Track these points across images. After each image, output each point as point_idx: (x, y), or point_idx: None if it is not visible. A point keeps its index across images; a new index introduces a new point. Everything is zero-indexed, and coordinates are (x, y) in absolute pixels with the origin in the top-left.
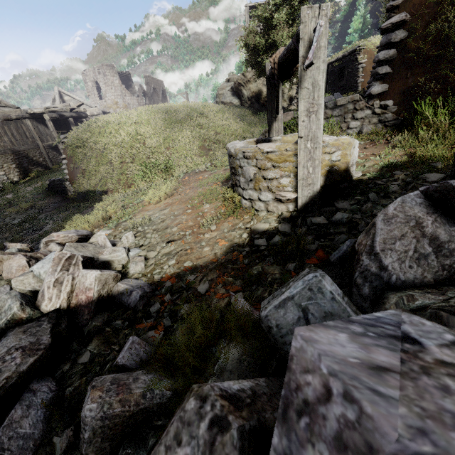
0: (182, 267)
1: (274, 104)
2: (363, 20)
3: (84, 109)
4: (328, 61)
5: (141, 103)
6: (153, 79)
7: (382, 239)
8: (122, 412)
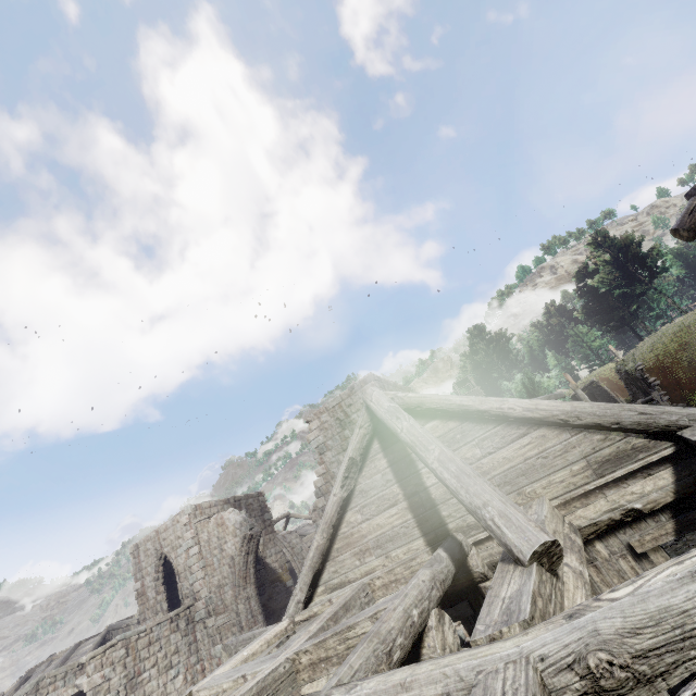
0: None
1: None
2: (556, 358)
3: None
4: (571, 393)
5: None
6: None
7: None
8: None
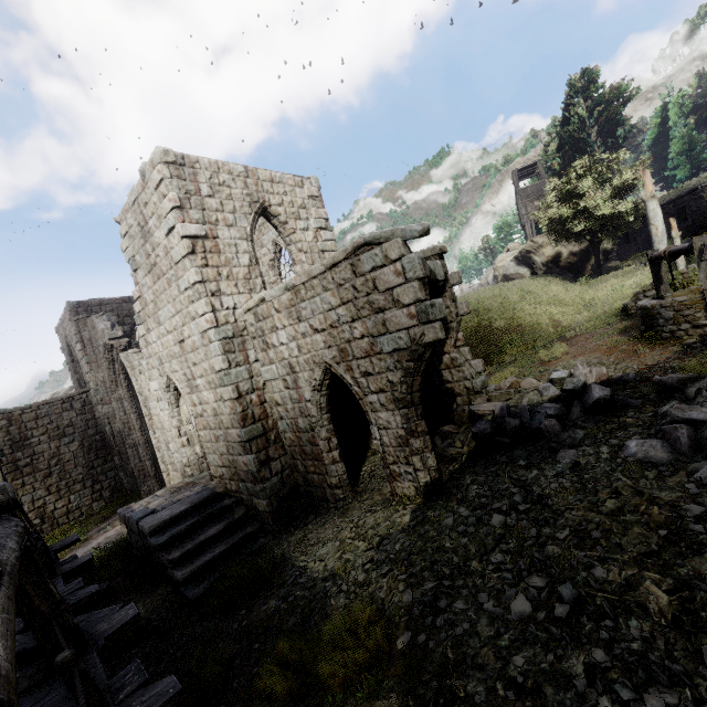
0: (646, 366)
1: (658, 274)
2: (688, 140)
3: None
4: None
5: None
6: None
7: None
8: (682, 377)
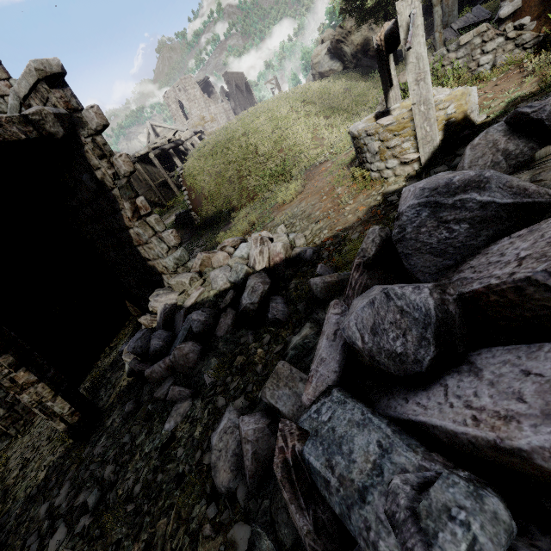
0: (334, 232)
1: (386, 74)
2: None
3: (179, 136)
4: None
5: (227, 108)
6: (232, 74)
7: (469, 161)
8: (331, 281)
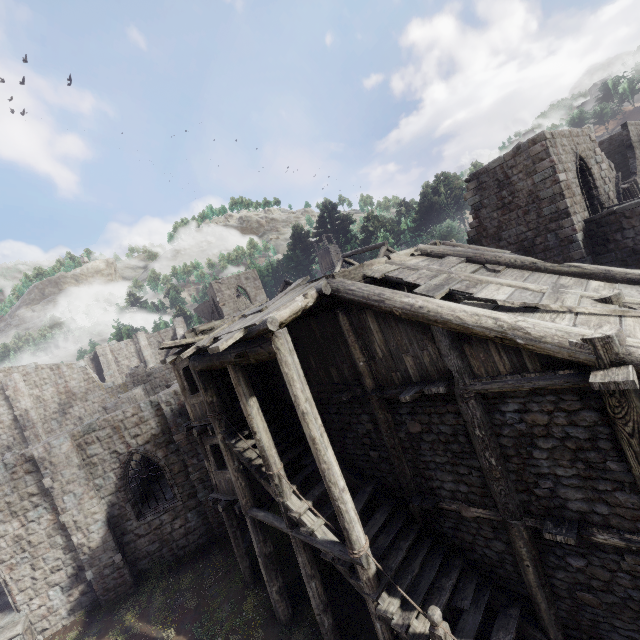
0: None
1: None
2: None
3: None
4: None
5: None
6: None
7: None
8: None
